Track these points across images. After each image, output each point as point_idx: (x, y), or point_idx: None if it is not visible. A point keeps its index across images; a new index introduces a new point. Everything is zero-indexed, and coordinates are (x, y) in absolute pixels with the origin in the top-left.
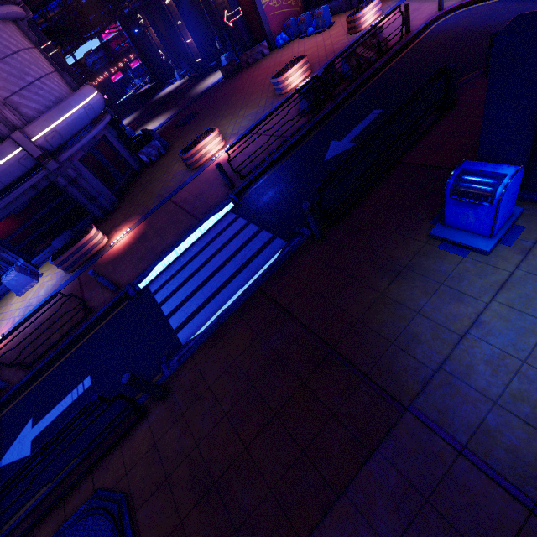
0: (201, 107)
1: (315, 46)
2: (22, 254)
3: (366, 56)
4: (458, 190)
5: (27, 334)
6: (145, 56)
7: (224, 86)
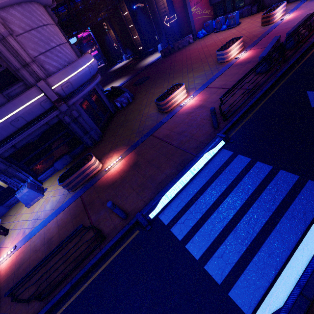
0: (151, 73)
1: (233, 35)
2: (31, 173)
3: (302, 33)
4: None
5: (37, 251)
6: (103, 47)
7: (164, 61)
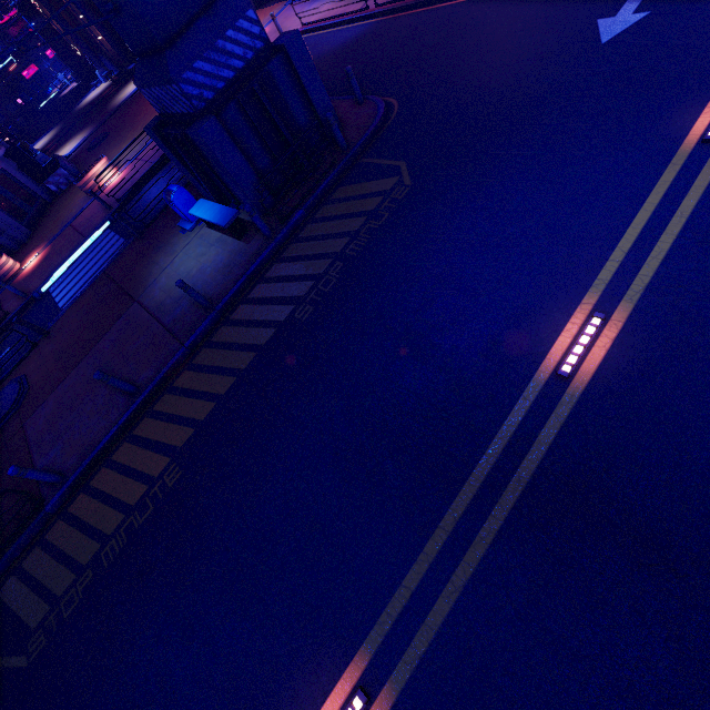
0: (113, 126)
1: None
2: None
3: None
4: (168, 200)
5: None
6: (59, 48)
7: (138, 99)
